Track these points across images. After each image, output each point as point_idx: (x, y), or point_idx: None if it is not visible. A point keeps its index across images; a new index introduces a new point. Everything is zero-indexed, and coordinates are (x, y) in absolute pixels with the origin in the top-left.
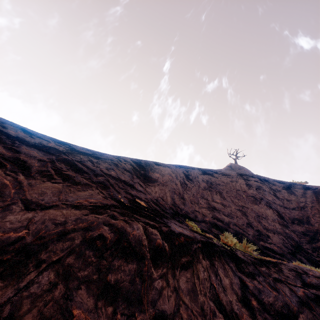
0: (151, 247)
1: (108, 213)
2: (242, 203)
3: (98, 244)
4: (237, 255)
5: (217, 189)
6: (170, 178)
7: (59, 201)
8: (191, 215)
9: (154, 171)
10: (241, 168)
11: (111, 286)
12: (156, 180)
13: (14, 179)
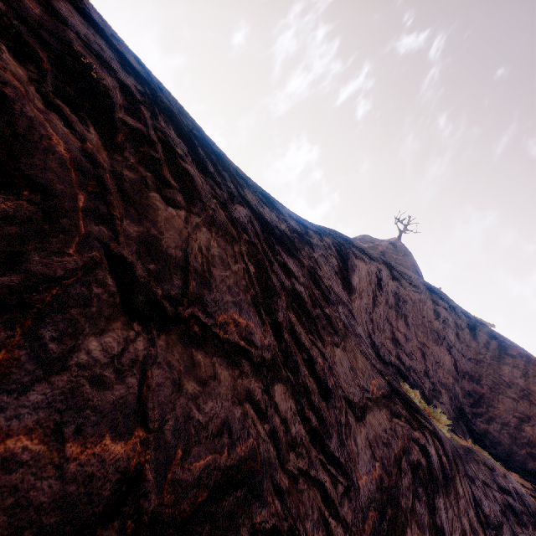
0: (441, 469)
1: (402, 415)
2: (424, 339)
3: (421, 475)
4: (458, 450)
5: (403, 310)
6: (366, 286)
7: (363, 394)
8: (381, 352)
9: (354, 272)
10: (407, 254)
11: (440, 530)
12: (355, 289)
13: (320, 352)
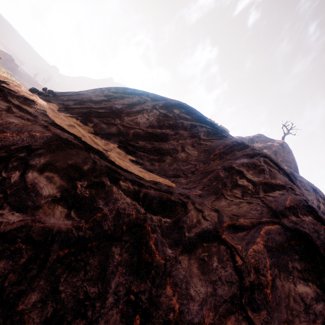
0: None
1: None
2: None
3: None
4: None
5: None
6: None
7: None
8: None
9: None
10: (289, 152)
11: None
12: None
13: None
